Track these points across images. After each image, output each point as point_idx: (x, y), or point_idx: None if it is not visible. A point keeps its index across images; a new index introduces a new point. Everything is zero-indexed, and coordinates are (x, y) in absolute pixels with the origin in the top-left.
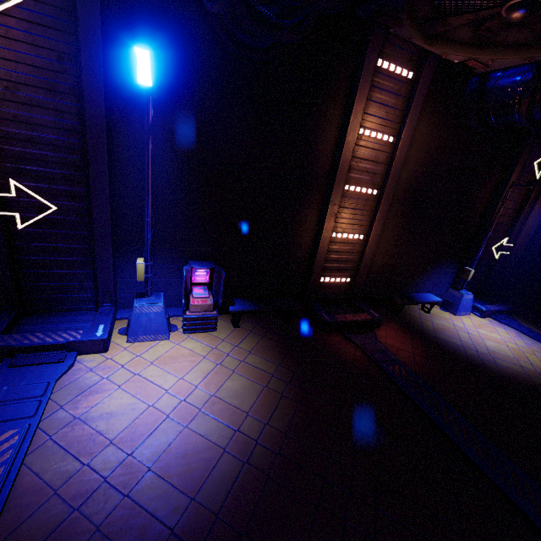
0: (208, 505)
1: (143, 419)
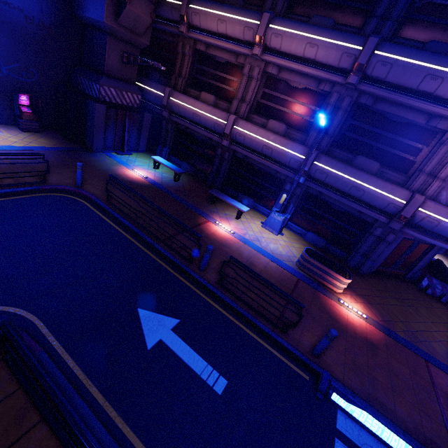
0: None
1: None
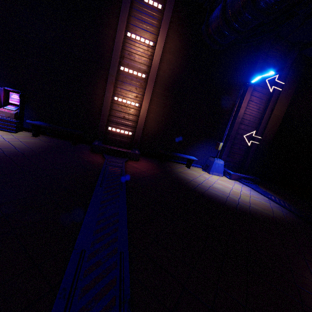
0: None
1: None
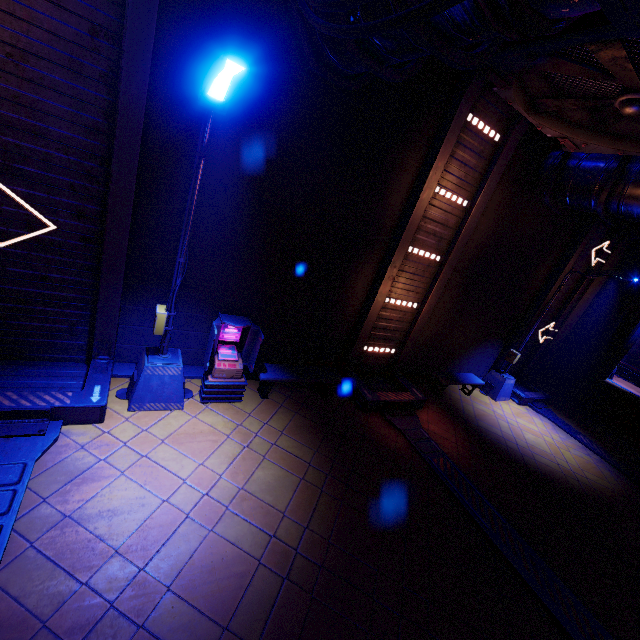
0: (244, 637)
1: (156, 520)
